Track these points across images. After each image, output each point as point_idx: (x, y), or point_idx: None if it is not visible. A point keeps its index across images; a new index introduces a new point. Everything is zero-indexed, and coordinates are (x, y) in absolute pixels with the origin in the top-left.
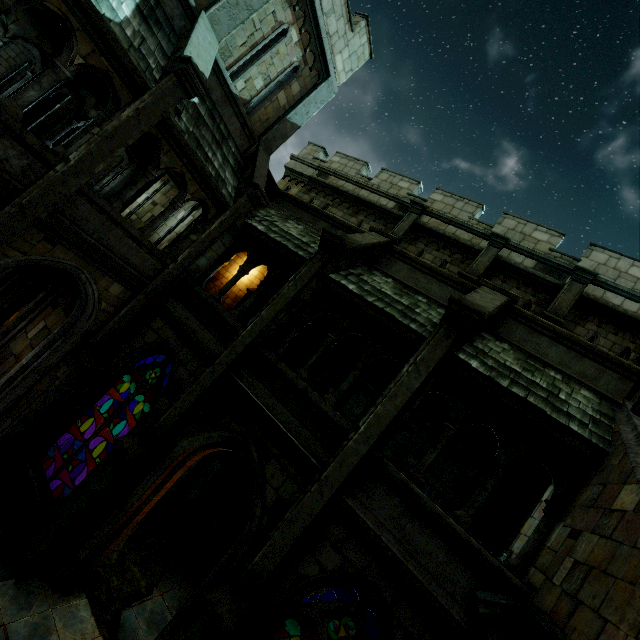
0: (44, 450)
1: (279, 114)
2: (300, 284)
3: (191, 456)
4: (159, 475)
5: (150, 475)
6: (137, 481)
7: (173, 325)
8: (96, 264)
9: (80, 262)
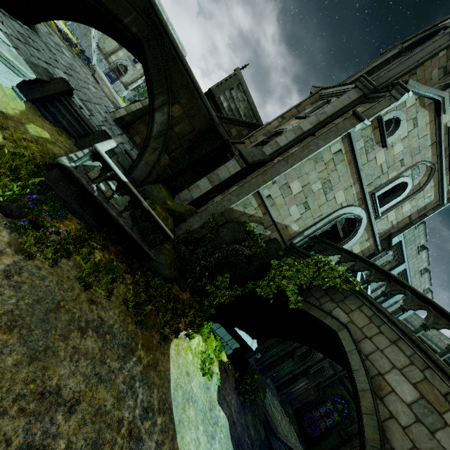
0: (303, 415)
1: None
2: None
3: (358, 446)
4: (348, 447)
5: (345, 446)
6: (340, 445)
7: (348, 391)
8: (331, 367)
9: (328, 366)
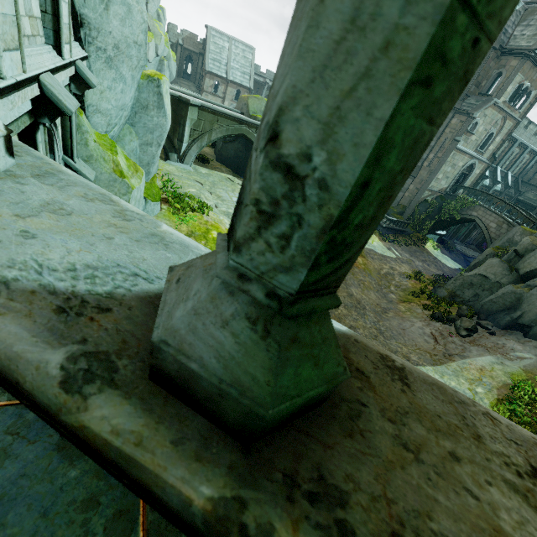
0: (481, 245)
1: (523, 169)
2: (536, 212)
3: None
4: None
5: None
6: None
7: None
8: None
9: None
